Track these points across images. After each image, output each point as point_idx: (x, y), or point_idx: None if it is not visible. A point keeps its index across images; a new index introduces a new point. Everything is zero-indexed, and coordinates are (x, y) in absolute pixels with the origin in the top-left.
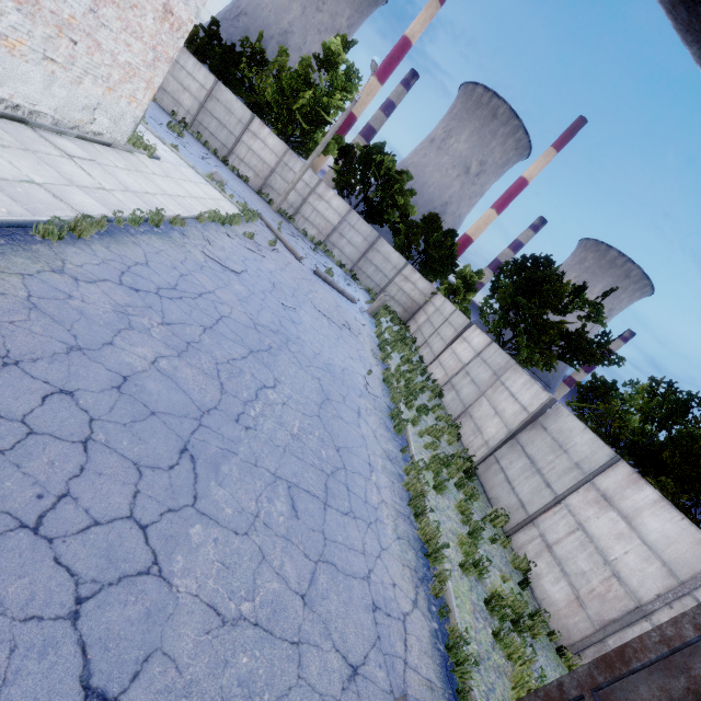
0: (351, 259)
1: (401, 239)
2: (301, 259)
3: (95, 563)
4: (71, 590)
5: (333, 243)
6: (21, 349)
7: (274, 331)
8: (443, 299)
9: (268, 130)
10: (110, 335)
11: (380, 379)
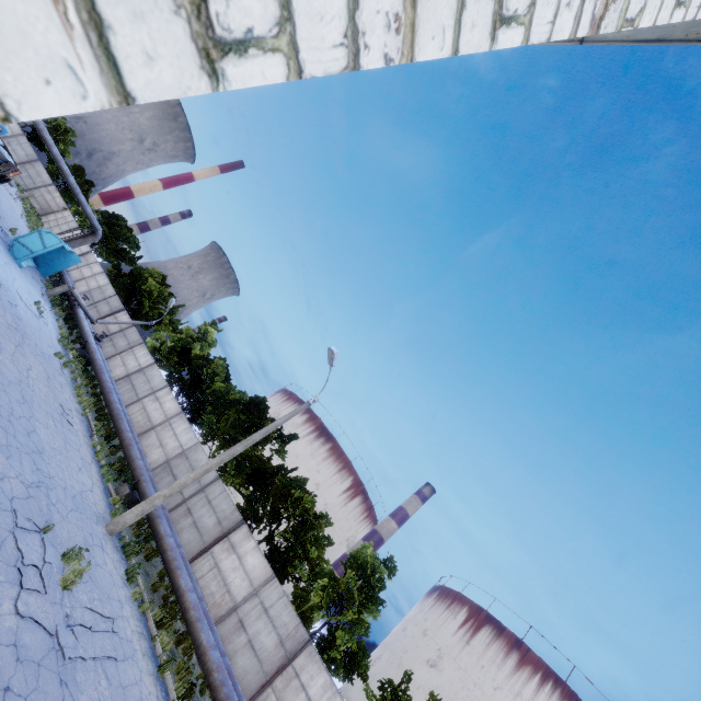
0: None
1: (54, 168)
2: None
3: None
4: None
5: None
6: None
7: None
8: (70, 214)
9: None
10: None
11: (26, 219)
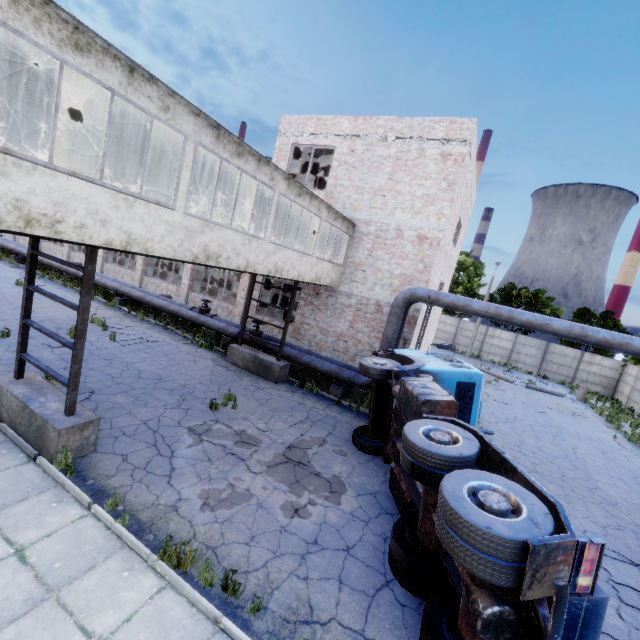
0: (533, 365)
1: None
2: (513, 382)
3: (584, 484)
4: (585, 487)
5: (515, 360)
6: (515, 443)
7: (550, 426)
8: (635, 368)
9: (444, 316)
10: (520, 437)
11: (625, 440)
